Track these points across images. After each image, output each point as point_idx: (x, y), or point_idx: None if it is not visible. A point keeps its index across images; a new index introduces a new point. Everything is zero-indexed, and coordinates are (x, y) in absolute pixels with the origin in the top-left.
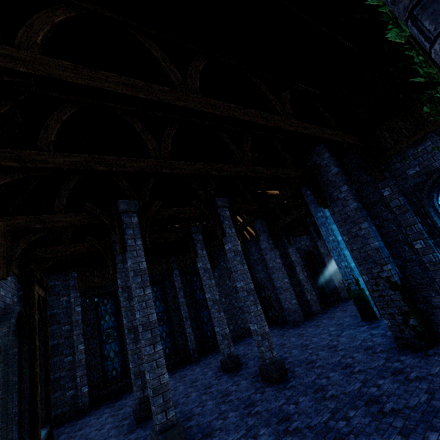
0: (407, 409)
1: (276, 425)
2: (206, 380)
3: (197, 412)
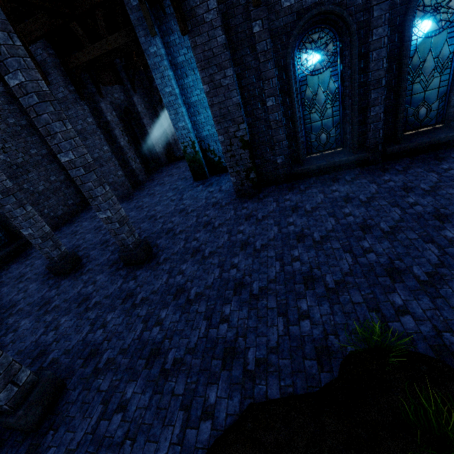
0: (271, 241)
1: (174, 301)
2: (34, 297)
3: (52, 340)
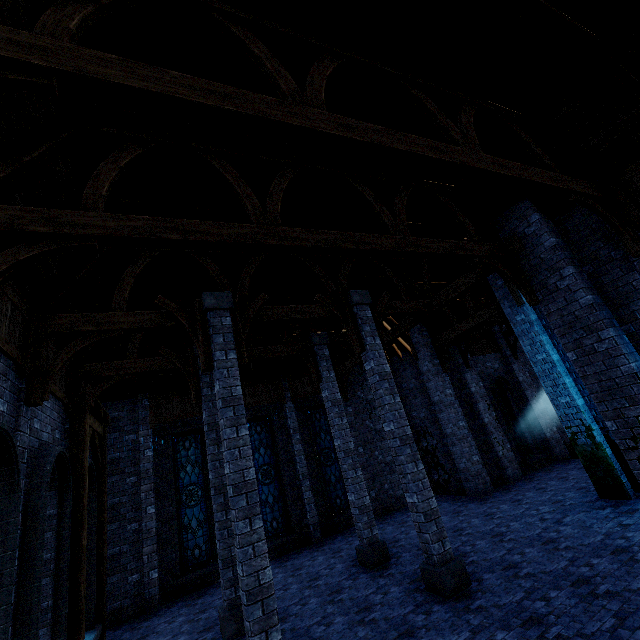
0: None
1: None
2: (333, 578)
3: (318, 635)
